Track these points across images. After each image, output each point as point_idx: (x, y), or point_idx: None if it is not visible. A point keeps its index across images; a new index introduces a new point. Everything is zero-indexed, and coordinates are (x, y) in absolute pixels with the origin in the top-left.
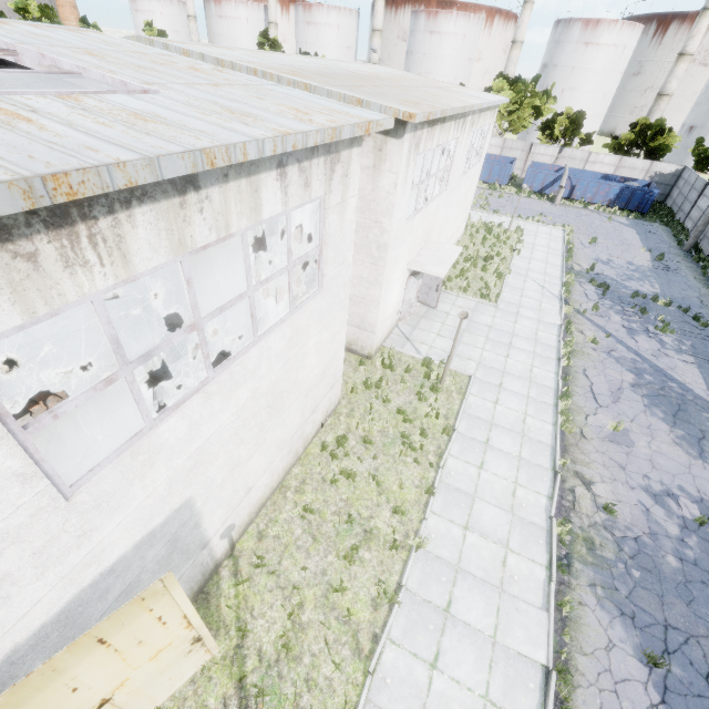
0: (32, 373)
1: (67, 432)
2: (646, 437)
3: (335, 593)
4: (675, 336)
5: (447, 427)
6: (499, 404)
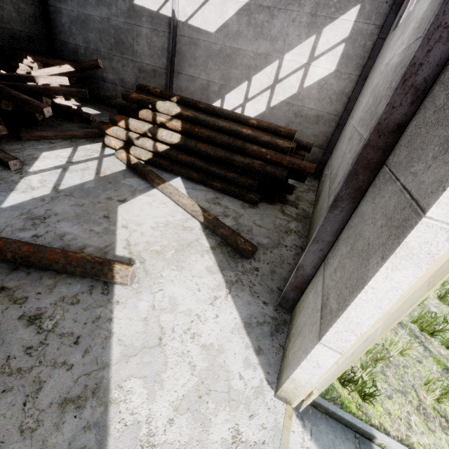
0: (86, 127)
1: (140, 150)
2: None
3: None
4: None
5: None
6: None
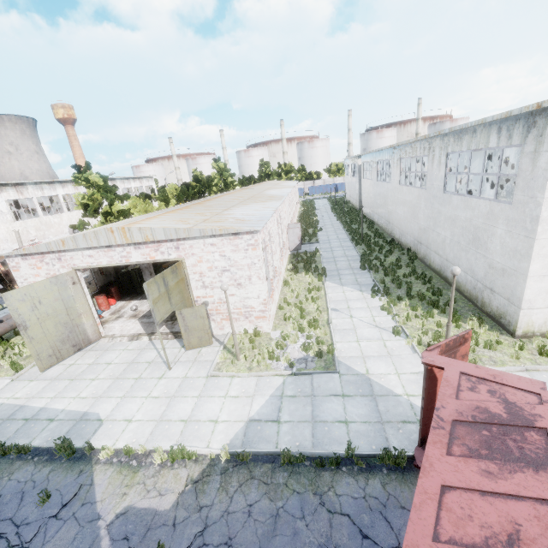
0: None
1: None
2: None
3: None
4: None
5: None
6: None
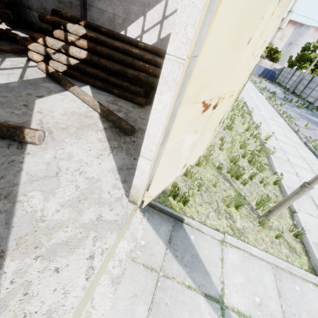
0: (14, 45)
1: (57, 64)
2: (316, 130)
3: (239, 149)
4: (304, 110)
5: (250, 110)
6: (261, 112)
